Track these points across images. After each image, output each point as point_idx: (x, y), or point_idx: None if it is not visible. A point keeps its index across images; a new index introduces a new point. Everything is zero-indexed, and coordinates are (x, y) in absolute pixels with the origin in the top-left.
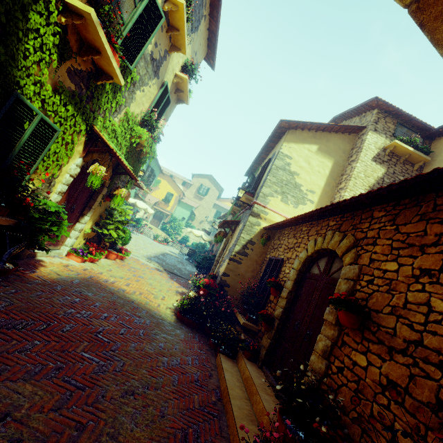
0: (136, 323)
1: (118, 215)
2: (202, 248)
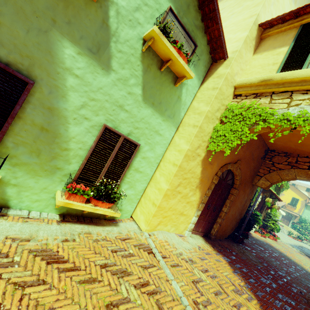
0: (297, 267)
1: (273, 216)
2: None
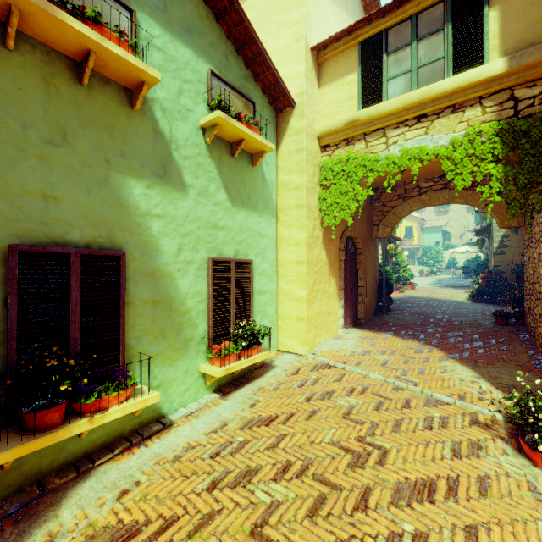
0: (447, 303)
1: (401, 263)
2: (476, 262)
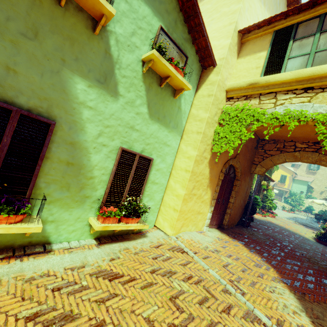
0: (296, 236)
1: (269, 197)
2: None
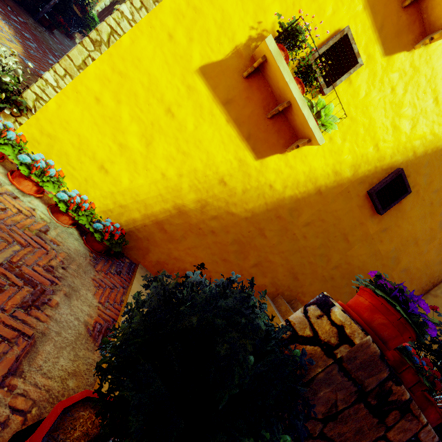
0: None
1: None
2: None
